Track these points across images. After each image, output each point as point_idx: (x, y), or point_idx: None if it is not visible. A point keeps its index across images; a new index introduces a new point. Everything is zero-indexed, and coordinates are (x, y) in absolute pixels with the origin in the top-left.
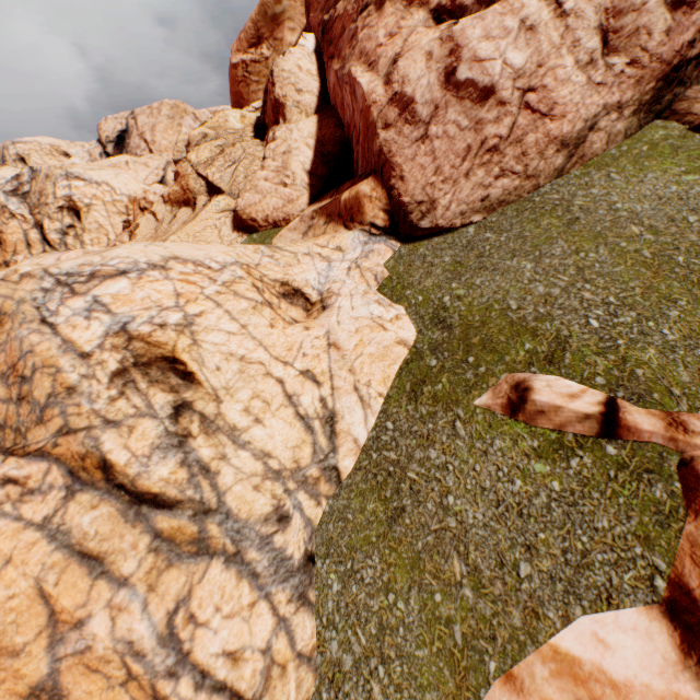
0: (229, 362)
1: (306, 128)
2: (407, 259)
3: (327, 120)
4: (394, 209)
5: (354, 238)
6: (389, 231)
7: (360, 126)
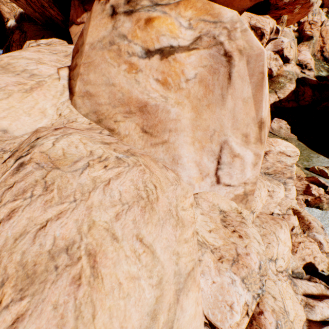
0: (322, 16)
1: (320, 2)
2: (326, 15)
3: (322, 2)
4: (326, 11)
5: (323, 13)
6: (325, 13)
7: (326, 4)
